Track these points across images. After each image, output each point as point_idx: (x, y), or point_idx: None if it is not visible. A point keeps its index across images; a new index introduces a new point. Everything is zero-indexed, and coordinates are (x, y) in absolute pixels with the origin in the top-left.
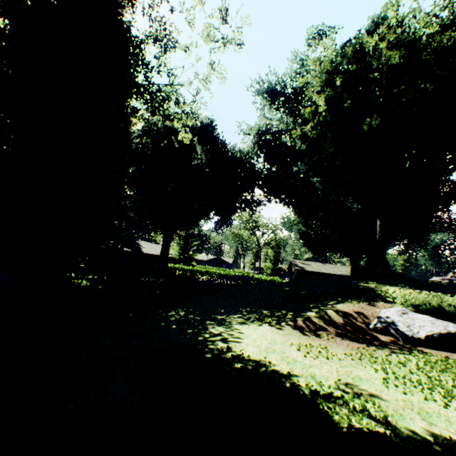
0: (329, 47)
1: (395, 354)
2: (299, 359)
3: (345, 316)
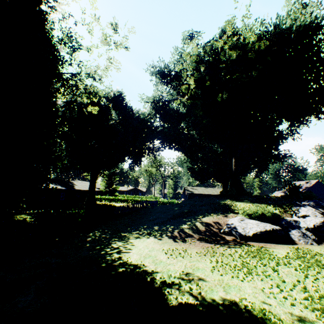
0: (194, 46)
1: (230, 248)
2: (164, 260)
3: (207, 225)
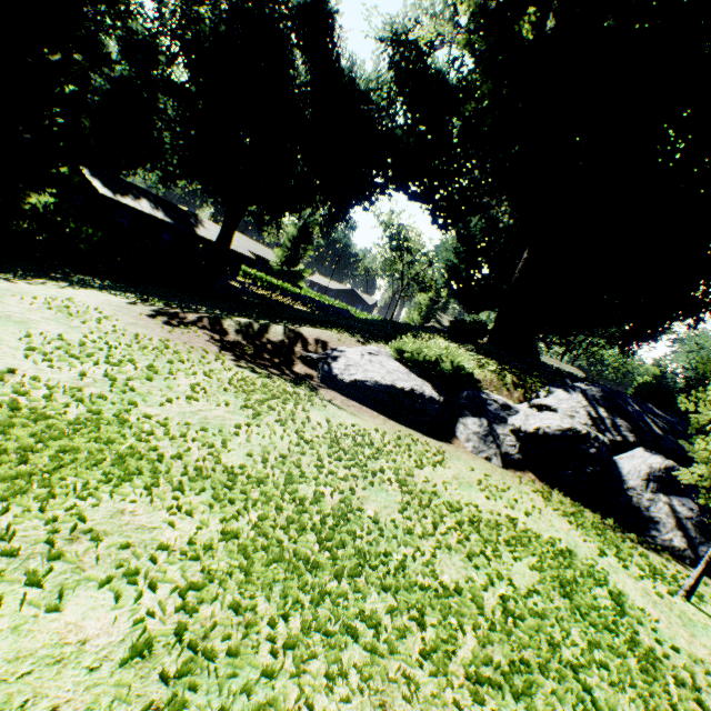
0: None
1: (235, 366)
2: (8, 298)
3: (294, 338)
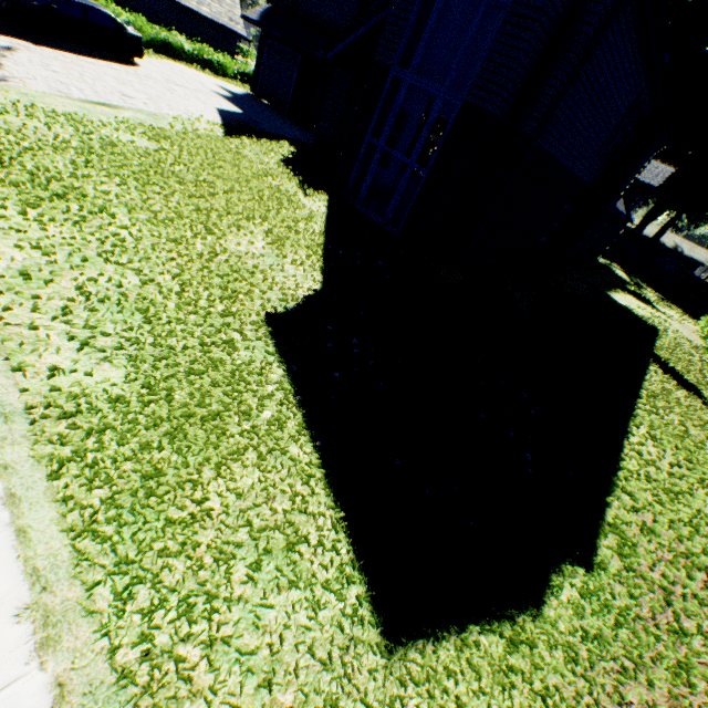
0: None
1: None
2: None
3: None
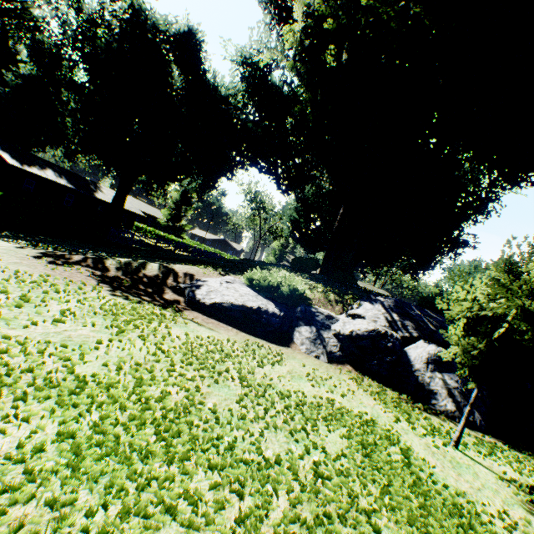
0: None
1: (110, 295)
2: None
3: (167, 273)
